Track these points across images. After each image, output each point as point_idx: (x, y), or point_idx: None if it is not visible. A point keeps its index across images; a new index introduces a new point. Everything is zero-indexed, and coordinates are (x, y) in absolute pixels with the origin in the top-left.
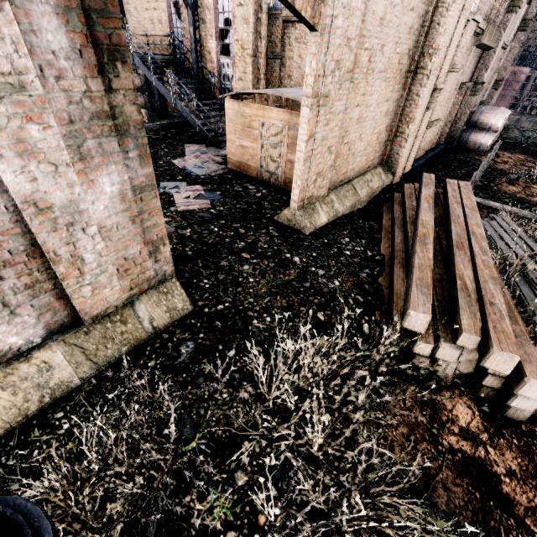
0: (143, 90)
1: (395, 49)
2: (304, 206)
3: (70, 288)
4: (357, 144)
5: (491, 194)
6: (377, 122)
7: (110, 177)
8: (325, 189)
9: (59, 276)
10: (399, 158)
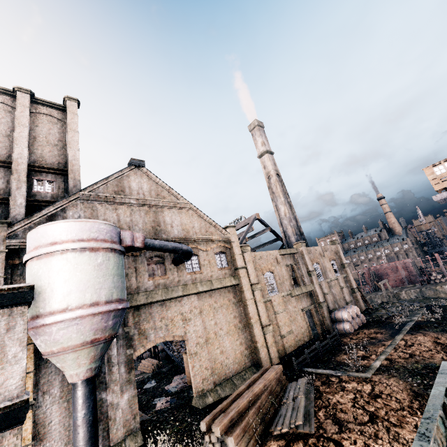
0: (165, 350)
1: (229, 325)
2: (200, 395)
3: (111, 429)
4: (226, 361)
5: (326, 364)
6: (236, 349)
7: (126, 394)
8: (212, 384)
9: (110, 424)
10: (261, 359)
